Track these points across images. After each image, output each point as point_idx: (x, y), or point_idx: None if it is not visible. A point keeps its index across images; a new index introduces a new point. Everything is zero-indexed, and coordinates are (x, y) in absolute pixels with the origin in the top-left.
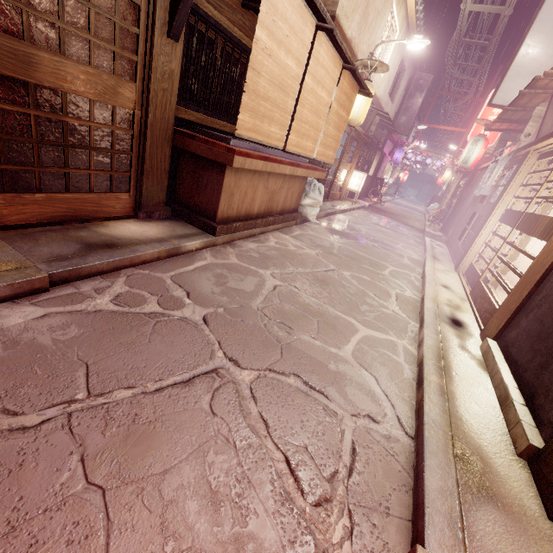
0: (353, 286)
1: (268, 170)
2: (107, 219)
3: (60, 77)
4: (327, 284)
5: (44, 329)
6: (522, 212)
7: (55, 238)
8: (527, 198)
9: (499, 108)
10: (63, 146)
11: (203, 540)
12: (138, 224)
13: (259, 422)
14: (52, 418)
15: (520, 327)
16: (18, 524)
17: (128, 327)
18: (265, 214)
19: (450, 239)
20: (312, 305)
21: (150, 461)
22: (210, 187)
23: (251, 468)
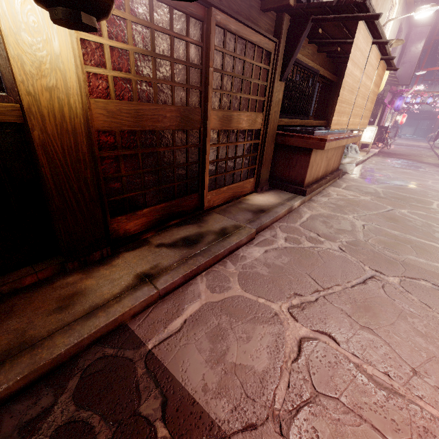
0: (416, 220)
1: (336, 146)
2: (245, 195)
3: (238, 122)
4: (396, 220)
5: (272, 258)
6: None
7: (236, 210)
8: None
9: None
10: (235, 158)
11: (438, 354)
12: (260, 195)
13: (422, 304)
14: (318, 298)
15: None
16: (348, 338)
17: (307, 255)
18: (323, 176)
19: None
20: (398, 236)
21: (381, 319)
22: (298, 164)
23: (437, 326)
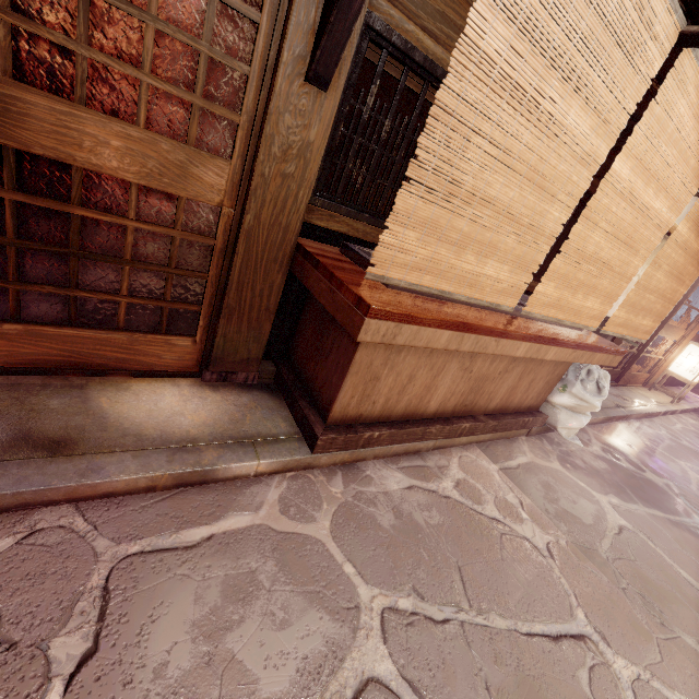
0: None
1: (464, 348)
2: (141, 374)
3: (70, 140)
4: None
5: None
6: None
7: None
8: None
9: None
10: (67, 254)
11: None
12: (189, 392)
13: None
14: None
15: None
16: None
17: None
18: (456, 413)
19: None
20: None
21: None
22: (334, 355)
23: None
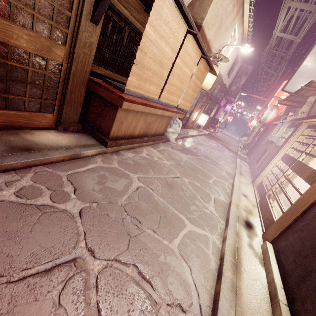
0: (189, 190)
1: (146, 111)
2: (35, 129)
3: (8, 35)
4: (173, 188)
5: None
6: (295, 159)
7: None
8: (299, 150)
9: (288, 93)
10: (6, 80)
11: None
12: (56, 134)
13: (94, 313)
14: None
15: (288, 241)
16: None
17: (18, 217)
18: (143, 135)
19: (251, 162)
20: (159, 204)
21: None
22: (108, 116)
23: None
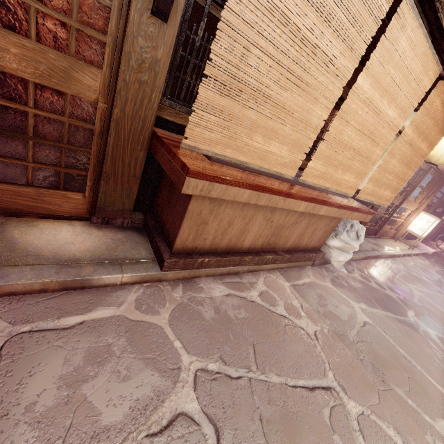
0: None
1: (261, 203)
2: (47, 217)
3: None
4: (295, 440)
5: None
6: None
7: None
8: None
9: None
10: None
11: None
12: (80, 230)
13: None
14: None
15: None
16: None
17: None
18: (264, 249)
19: None
20: None
21: None
22: (177, 206)
23: None
